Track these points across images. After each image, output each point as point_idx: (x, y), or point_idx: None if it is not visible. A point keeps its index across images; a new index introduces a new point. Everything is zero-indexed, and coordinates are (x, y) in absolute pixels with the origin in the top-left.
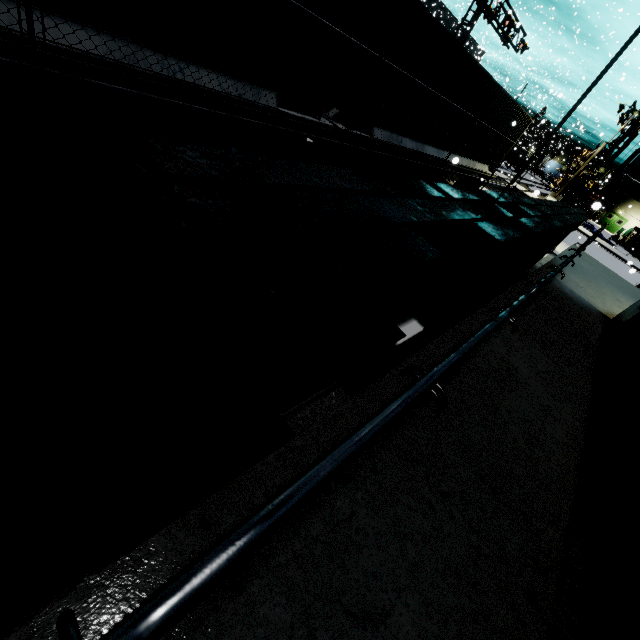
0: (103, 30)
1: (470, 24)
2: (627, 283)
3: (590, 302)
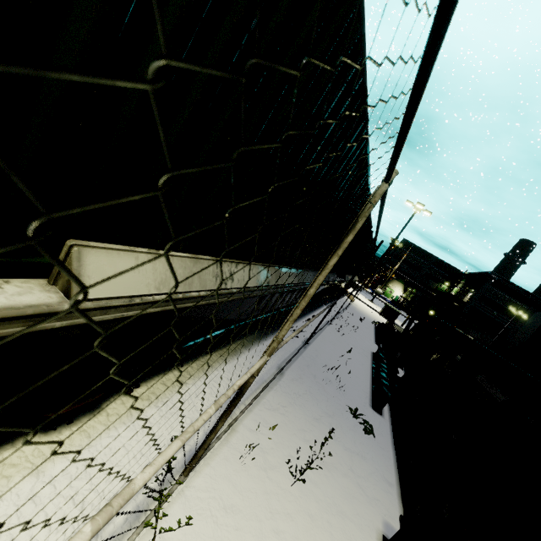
0: None
1: None
2: None
3: None
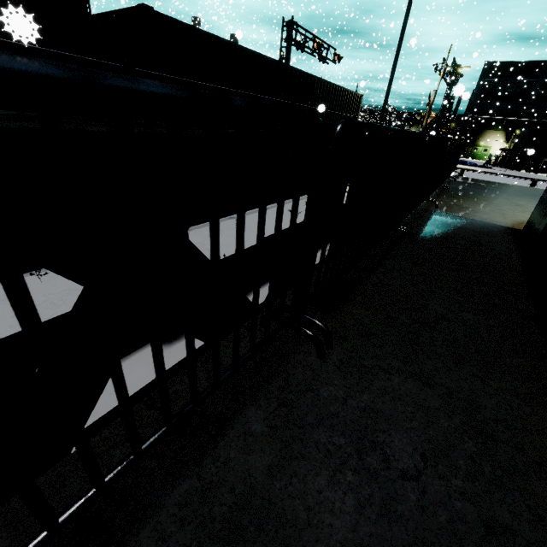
0: None
1: (286, 56)
2: (518, 186)
3: (484, 220)
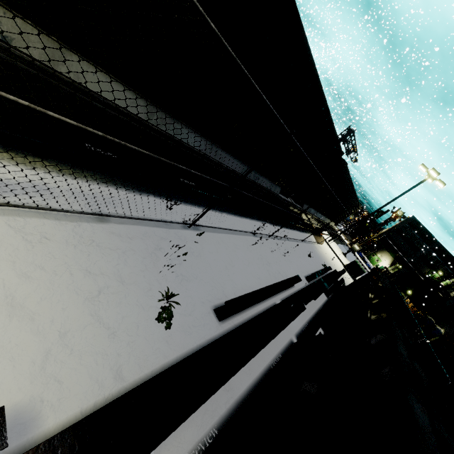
0: (244, 162)
1: None
2: None
3: None
